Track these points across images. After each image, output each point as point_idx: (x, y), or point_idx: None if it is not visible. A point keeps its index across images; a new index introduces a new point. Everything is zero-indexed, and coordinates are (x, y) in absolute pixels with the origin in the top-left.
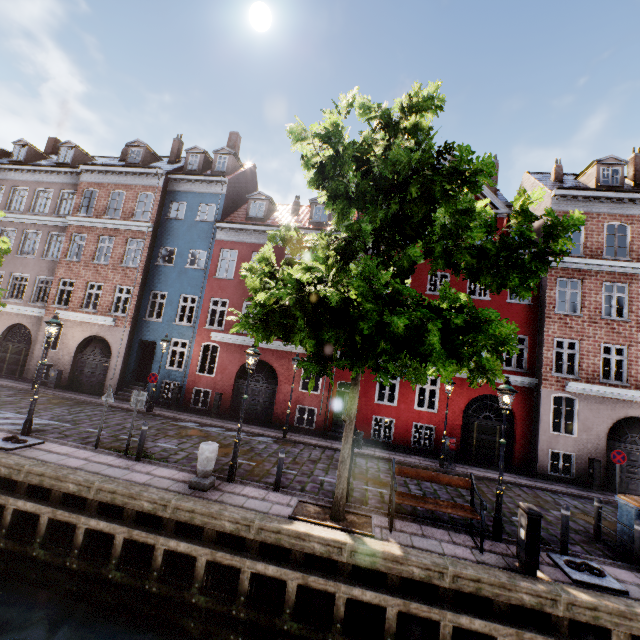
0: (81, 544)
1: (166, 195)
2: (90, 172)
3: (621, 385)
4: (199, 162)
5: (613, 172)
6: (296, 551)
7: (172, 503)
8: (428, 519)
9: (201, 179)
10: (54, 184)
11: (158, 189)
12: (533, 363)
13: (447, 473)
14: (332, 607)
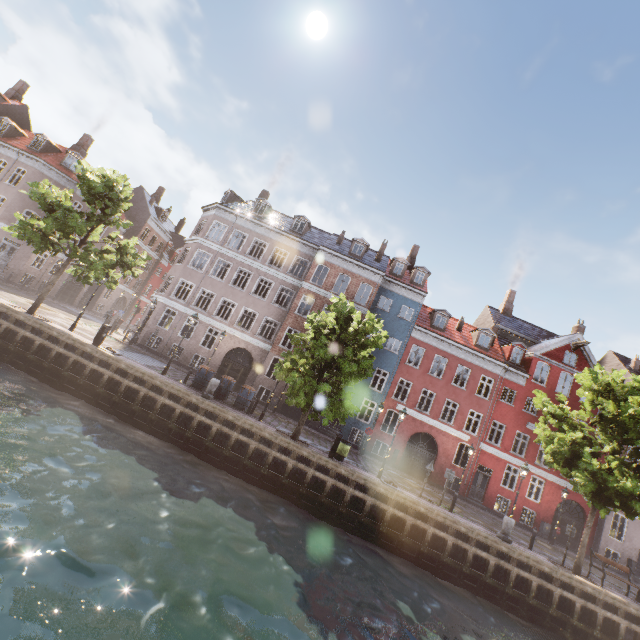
0: (470, 561)
1: (378, 289)
2: (326, 253)
3: None
4: (402, 270)
5: None
6: (577, 589)
7: (517, 551)
8: (614, 584)
9: (408, 288)
10: (291, 248)
11: (376, 285)
12: None
13: (556, 549)
14: (592, 618)
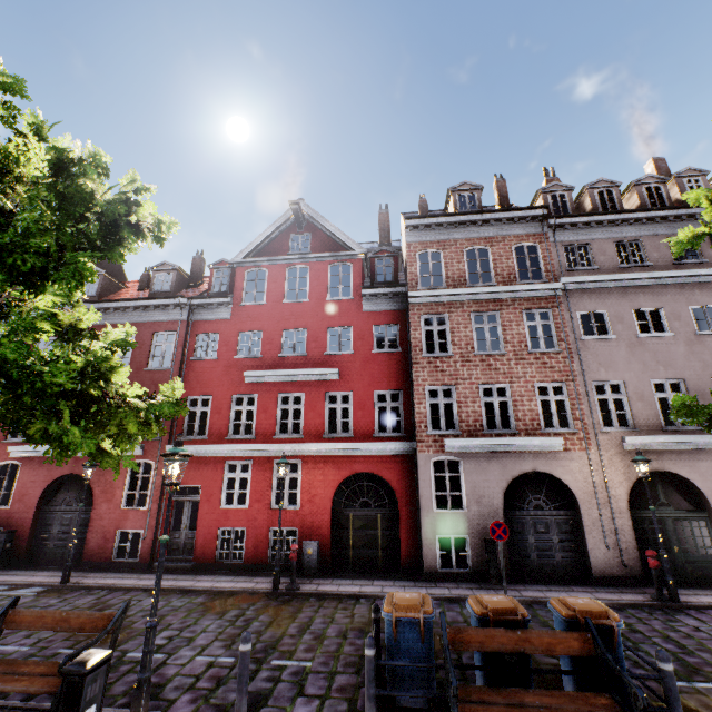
0: None
1: None
2: None
3: (509, 433)
4: None
5: (470, 198)
6: None
7: None
8: (1, 707)
9: None
10: None
11: None
12: (410, 422)
13: (279, 597)
14: None
